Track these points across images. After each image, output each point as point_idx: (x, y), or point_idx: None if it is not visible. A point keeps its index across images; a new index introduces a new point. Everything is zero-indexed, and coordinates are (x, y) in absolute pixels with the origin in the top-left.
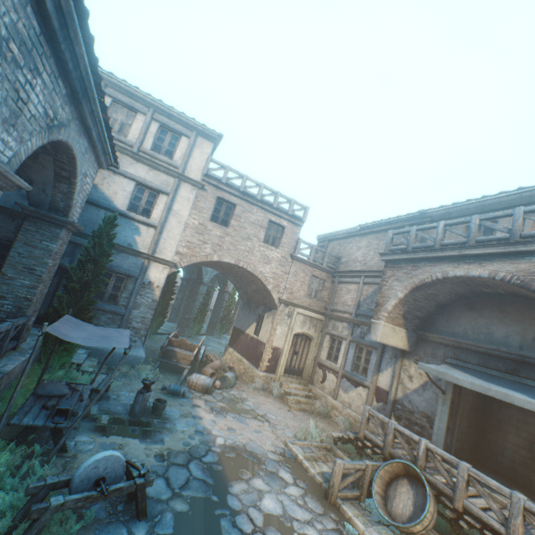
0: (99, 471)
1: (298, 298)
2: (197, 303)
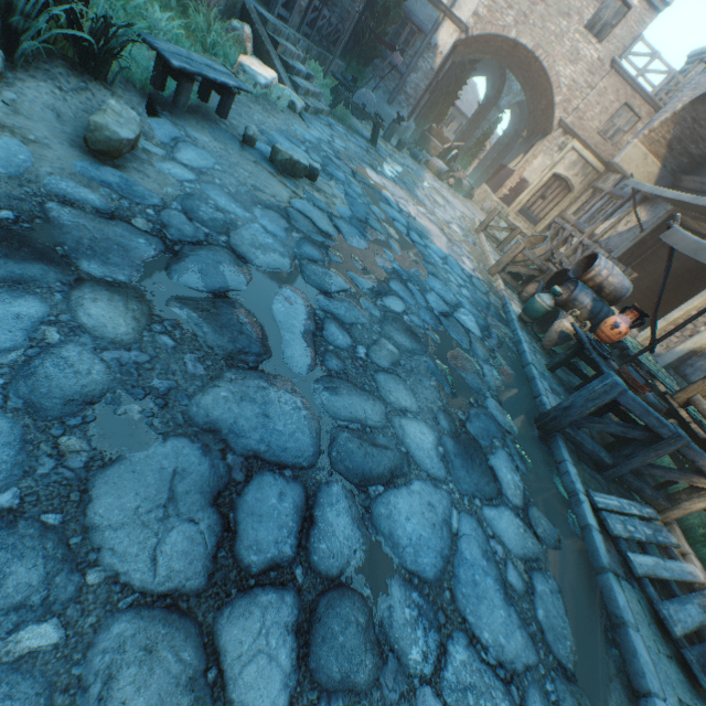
0: (364, 100)
1: (585, 129)
2: (478, 133)
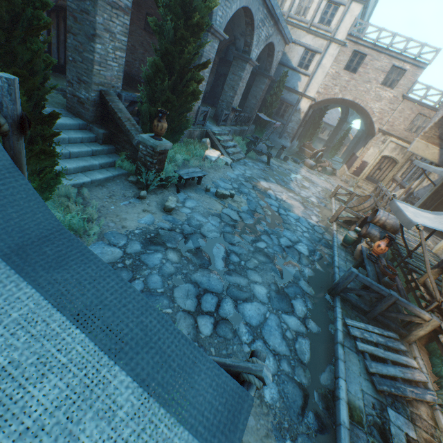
0: (261, 148)
1: (396, 130)
2: (338, 137)
